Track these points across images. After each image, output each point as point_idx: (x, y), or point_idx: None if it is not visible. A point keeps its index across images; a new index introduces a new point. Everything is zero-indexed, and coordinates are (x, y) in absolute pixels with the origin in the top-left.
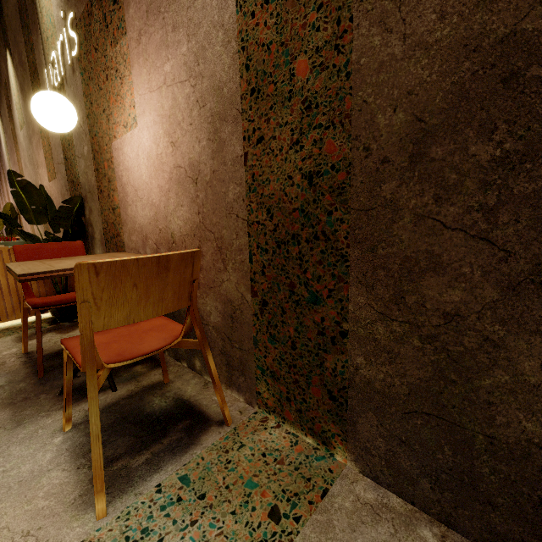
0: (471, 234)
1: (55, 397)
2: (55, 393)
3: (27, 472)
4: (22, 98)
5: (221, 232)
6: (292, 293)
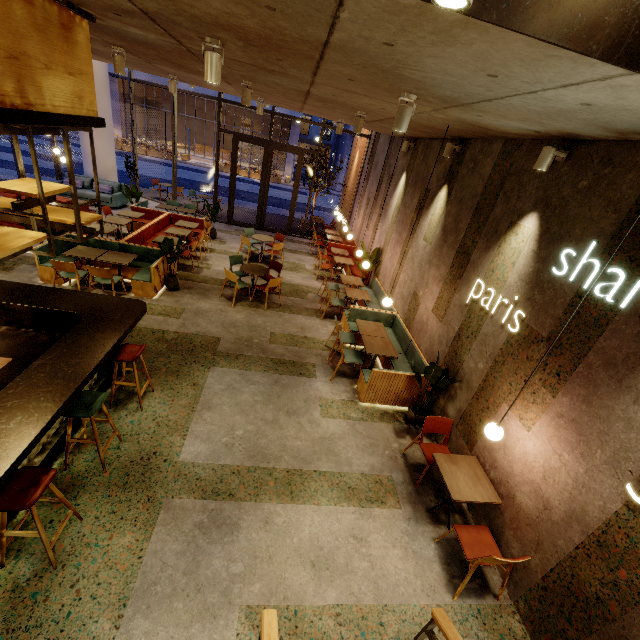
0: None
1: (425, 511)
2: (424, 508)
3: (427, 555)
4: (440, 234)
5: (543, 541)
6: (561, 606)
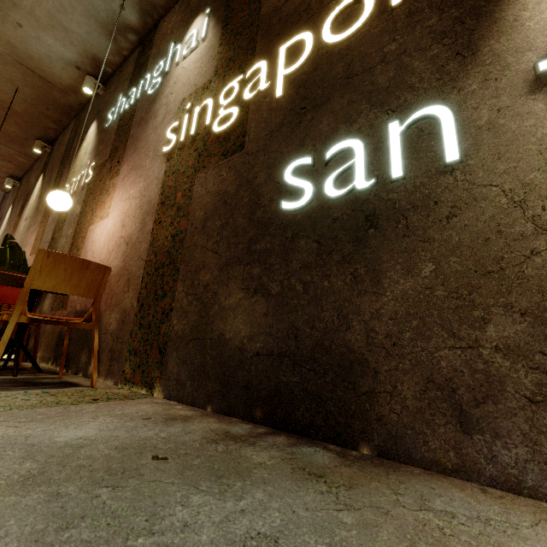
0: (214, 251)
1: None
2: None
3: None
4: (38, 201)
5: (132, 269)
6: (156, 294)
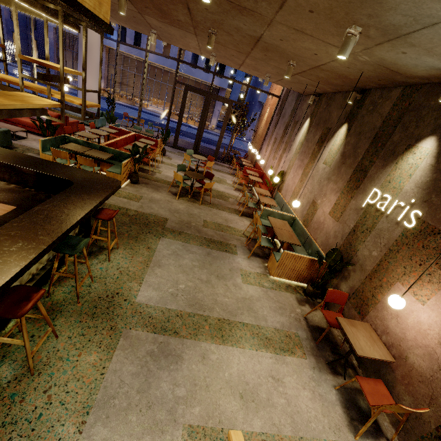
0: None
1: (325, 363)
2: (324, 360)
3: (330, 399)
4: (339, 158)
5: (438, 397)
6: None
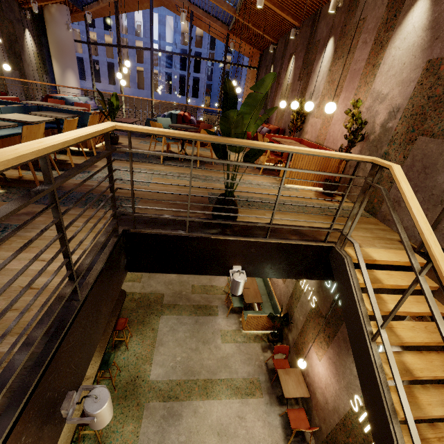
0: None
1: (276, 398)
2: (275, 396)
3: (275, 424)
4: None
5: (326, 419)
6: None
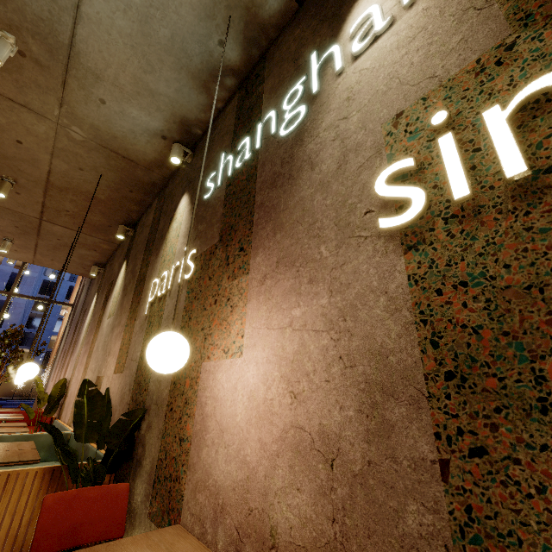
0: None
1: None
2: None
3: None
4: (121, 295)
5: None
6: None
